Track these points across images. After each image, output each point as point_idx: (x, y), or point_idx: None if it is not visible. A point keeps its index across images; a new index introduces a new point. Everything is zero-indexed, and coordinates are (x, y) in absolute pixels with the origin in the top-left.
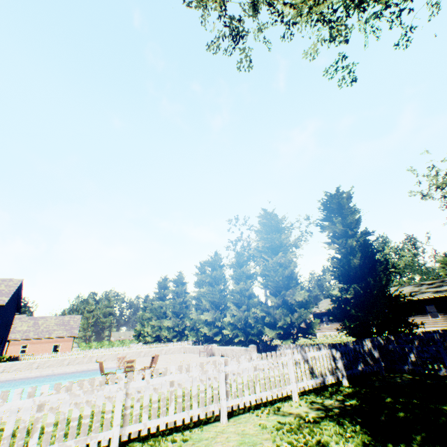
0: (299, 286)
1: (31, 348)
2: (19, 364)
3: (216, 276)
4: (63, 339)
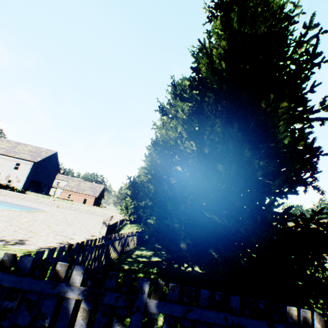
0: None
1: (72, 197)
2: (13, 194)
3: None
4: (89, 197)
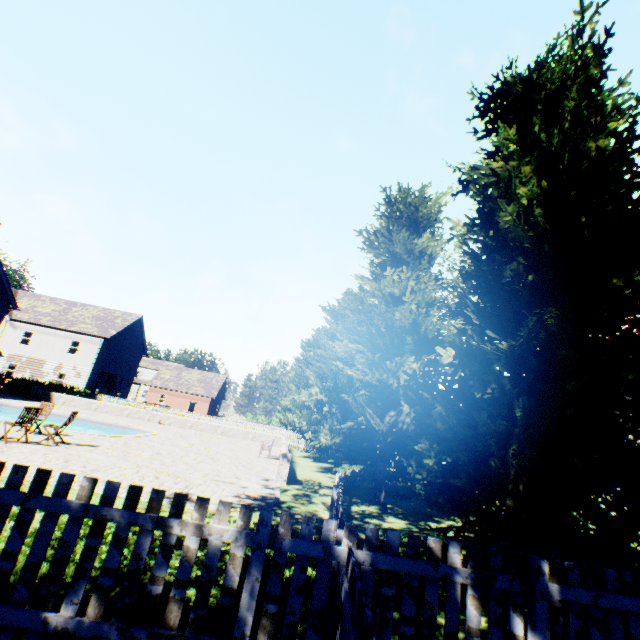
0: (431, 355)
1: (168, 400)
2: (79, 401)
3: (335, 334)
4: (200, 398)
